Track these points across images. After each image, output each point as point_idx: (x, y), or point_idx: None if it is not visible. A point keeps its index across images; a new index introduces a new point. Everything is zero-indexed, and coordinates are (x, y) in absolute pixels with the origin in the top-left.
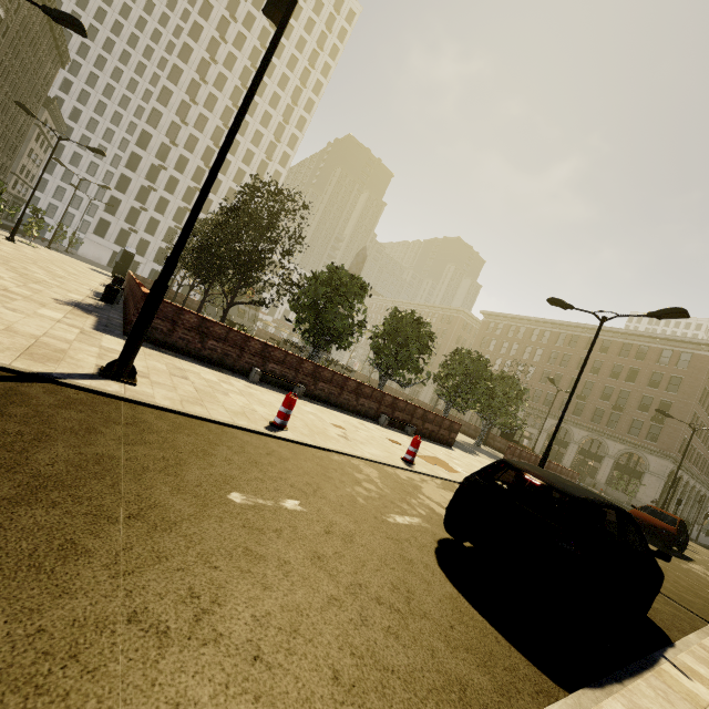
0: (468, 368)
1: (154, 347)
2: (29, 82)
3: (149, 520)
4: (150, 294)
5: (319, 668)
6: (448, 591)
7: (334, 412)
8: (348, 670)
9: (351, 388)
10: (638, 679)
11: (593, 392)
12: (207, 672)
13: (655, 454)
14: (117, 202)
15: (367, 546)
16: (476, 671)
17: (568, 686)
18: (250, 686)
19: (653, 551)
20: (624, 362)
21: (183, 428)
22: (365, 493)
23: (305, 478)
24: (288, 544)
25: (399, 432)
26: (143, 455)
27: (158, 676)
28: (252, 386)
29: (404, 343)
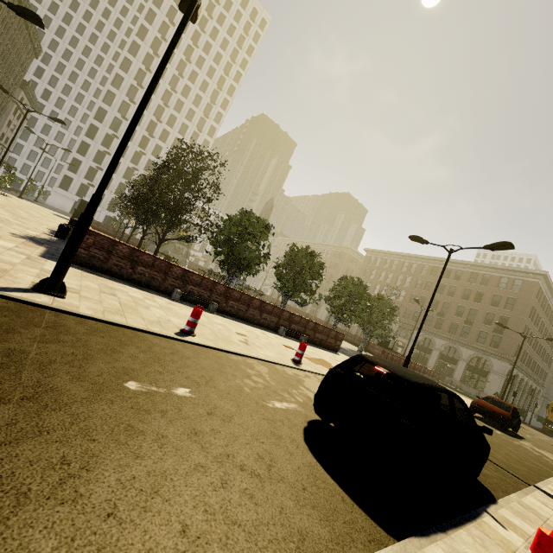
0: (351, 291)
1: (92, 271)
2: (8, 68)
3: (41, 401)
4: (77, 224)
5: (169, 523)
6: (307, 460)
7: (240, 324)
8: (197, 524)
9: (256, 305)
10: (461, 529)
11: (449, 310)
12: (56, 527)
13: (497, 358)
14: (79, 162)
15: (243, 425)
16: (318, 524)
17: (399, 535)
18: (96, 538)
19: (479, 426)
20: (472, 287)
21: (99, 331)
22: (252, 384)
23: (201, 371)
24: (170, 422)
25: (294, 340)
26: (53, 351)
27: (5, 531)
28: (172, 302)
29: (301, 272)
